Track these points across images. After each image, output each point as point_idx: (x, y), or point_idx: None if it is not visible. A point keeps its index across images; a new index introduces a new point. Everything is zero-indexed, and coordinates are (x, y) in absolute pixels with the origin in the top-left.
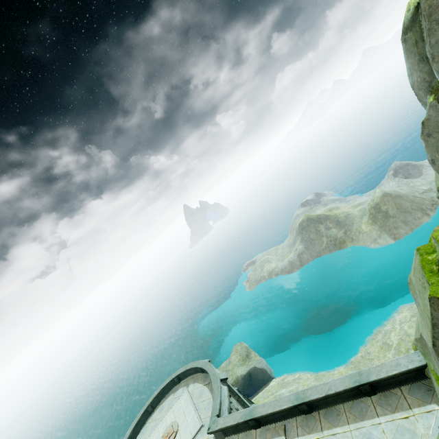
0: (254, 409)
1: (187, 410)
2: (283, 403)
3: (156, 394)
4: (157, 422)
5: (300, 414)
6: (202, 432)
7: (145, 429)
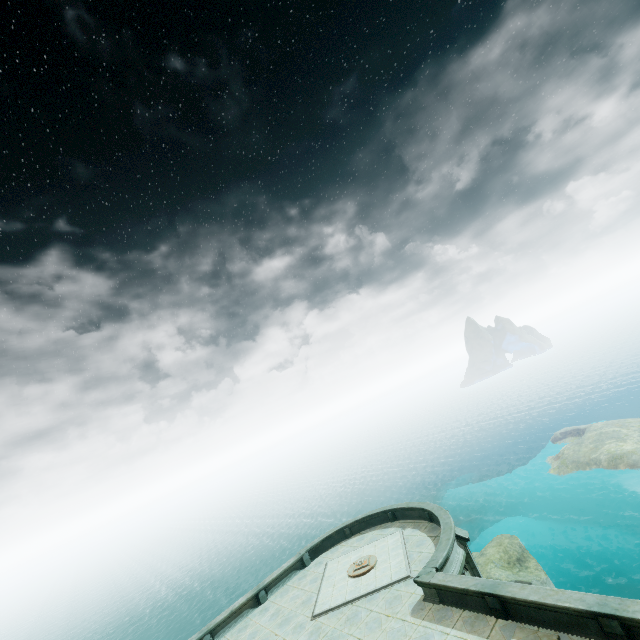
0: (501, 585)
1: (394, 552)
2: (566, 599)
3: (359, 518)
4: (351, 549)
5: (602, 639)
6: (407, 583)
7: (335, 549)
